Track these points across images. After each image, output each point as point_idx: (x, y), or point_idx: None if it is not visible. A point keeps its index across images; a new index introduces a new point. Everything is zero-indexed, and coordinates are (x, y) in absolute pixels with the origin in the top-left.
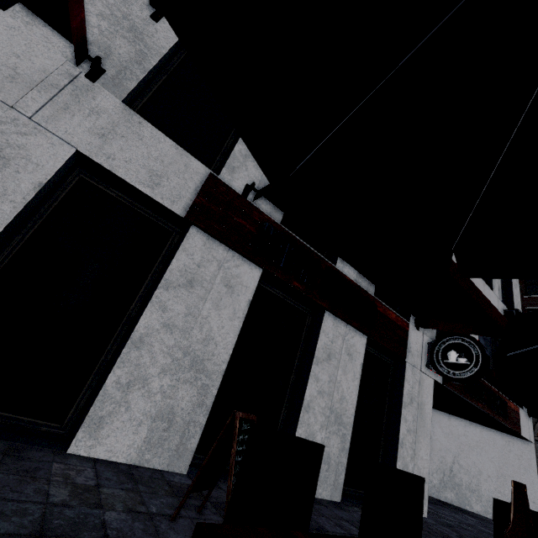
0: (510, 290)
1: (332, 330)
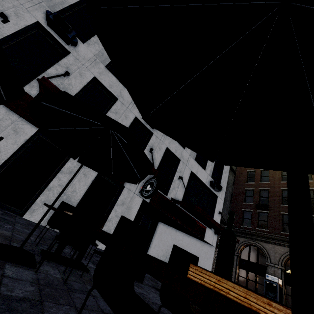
0: (221, 173)
1: (76, 162)
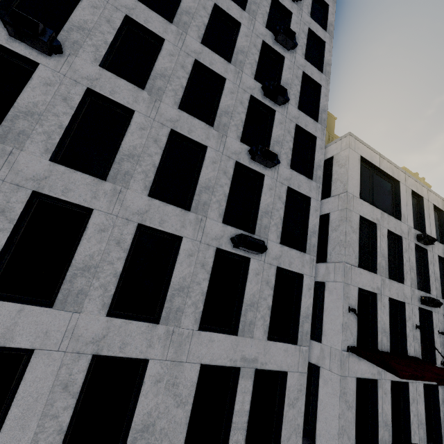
0: None
1: None
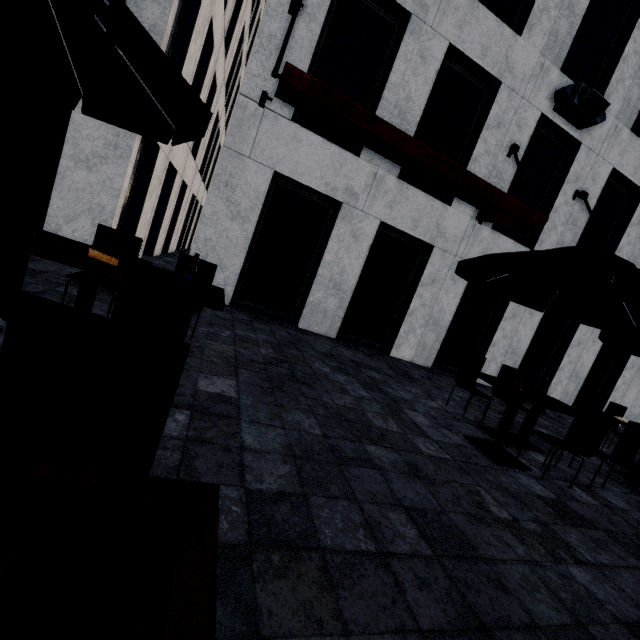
0: None
1: (585, 329)
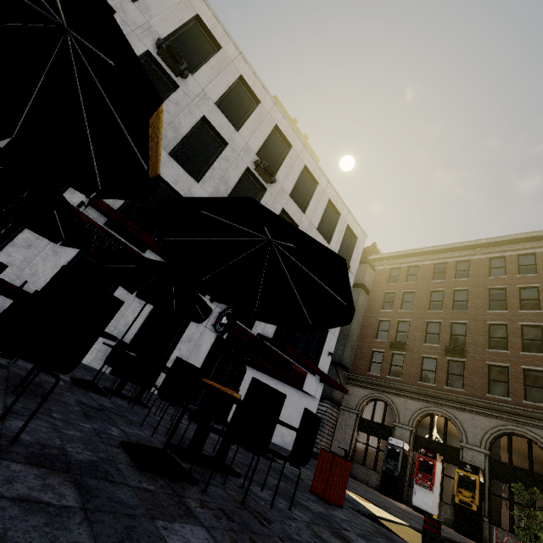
0: None
1: None
